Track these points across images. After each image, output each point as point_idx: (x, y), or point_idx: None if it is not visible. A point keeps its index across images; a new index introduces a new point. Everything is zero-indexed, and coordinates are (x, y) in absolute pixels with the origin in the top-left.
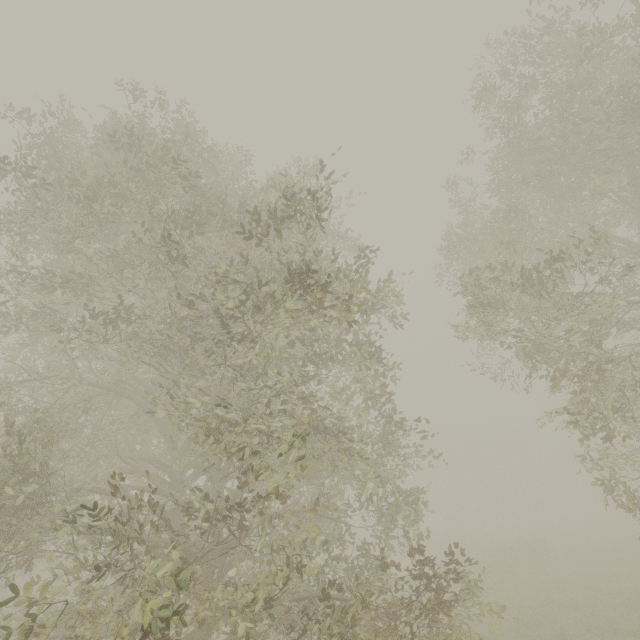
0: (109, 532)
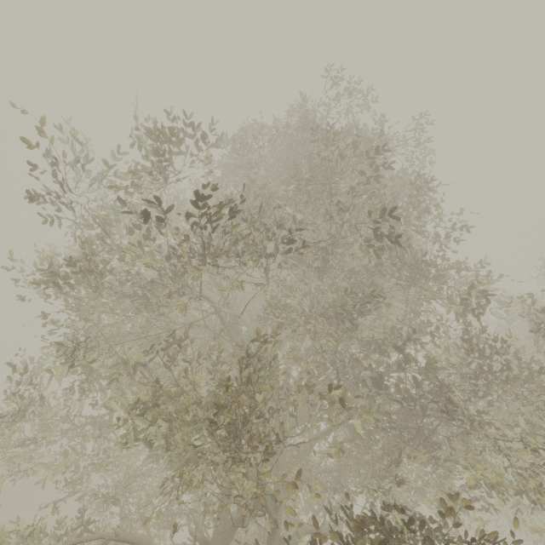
0: (378, 539)
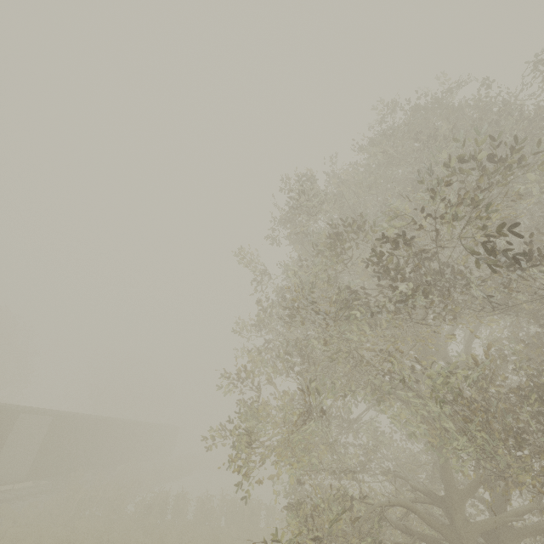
0: None
